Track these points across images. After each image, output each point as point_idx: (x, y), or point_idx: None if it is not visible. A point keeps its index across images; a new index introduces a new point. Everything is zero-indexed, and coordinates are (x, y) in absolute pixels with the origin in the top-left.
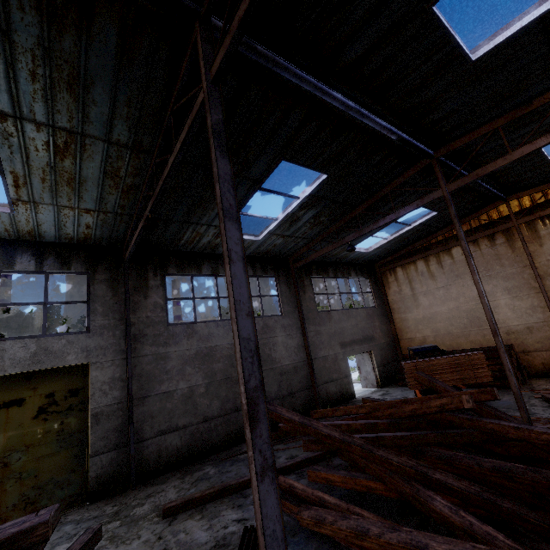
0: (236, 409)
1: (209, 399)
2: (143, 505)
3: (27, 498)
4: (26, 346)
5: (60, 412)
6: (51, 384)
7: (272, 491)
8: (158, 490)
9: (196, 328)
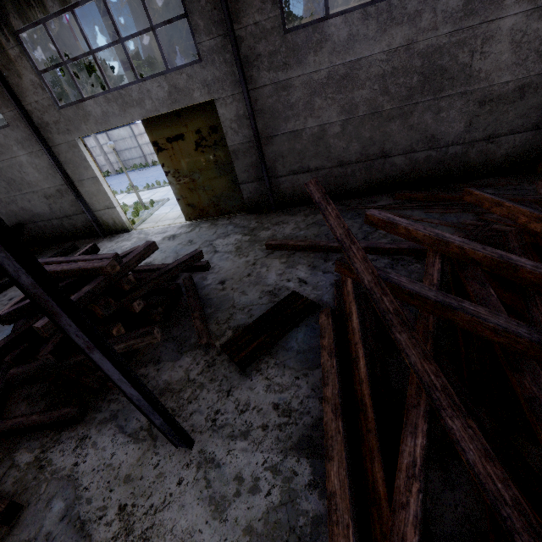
0: (383, 155)
1: (345, 141)
2: (268, 231)
3: (213, 202)
4: (160, 86)
5: (210, 146)
6: (195, 122)
7: (107, 361)
8: (285, 221)
9: (327, 31)
